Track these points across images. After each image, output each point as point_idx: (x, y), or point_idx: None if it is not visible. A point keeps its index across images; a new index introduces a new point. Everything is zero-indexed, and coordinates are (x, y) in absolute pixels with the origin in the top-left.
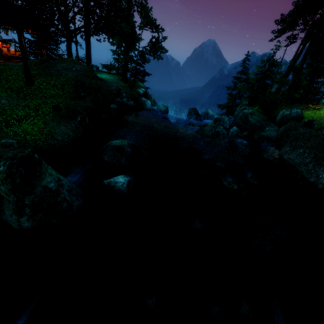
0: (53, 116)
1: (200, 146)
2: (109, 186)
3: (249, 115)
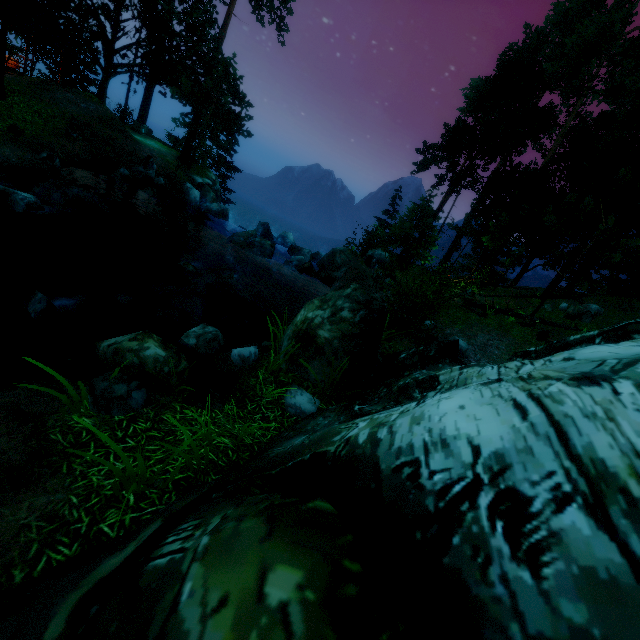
0: (2, 135)
1: (226, 256)
2: (3, 191)
3: (338, 253)
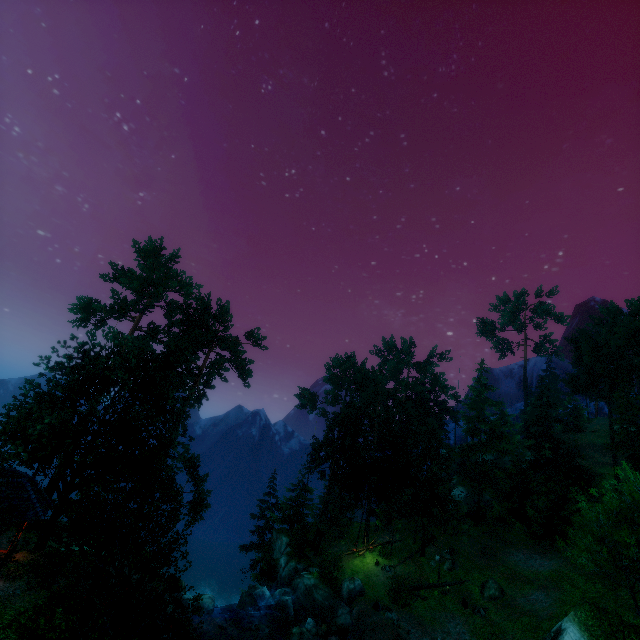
0: None
1: None
2: None
3: (313, 589)
